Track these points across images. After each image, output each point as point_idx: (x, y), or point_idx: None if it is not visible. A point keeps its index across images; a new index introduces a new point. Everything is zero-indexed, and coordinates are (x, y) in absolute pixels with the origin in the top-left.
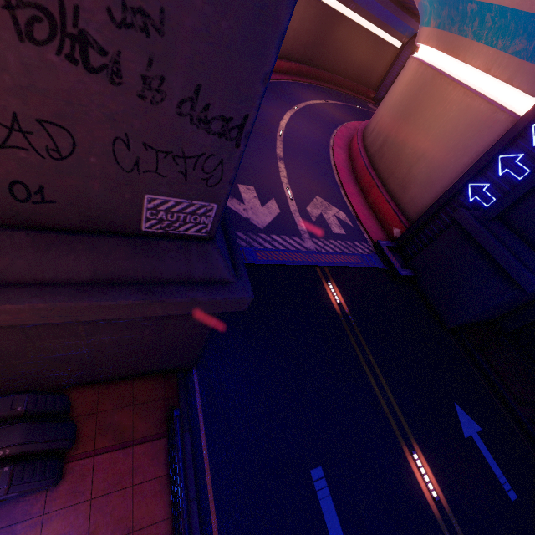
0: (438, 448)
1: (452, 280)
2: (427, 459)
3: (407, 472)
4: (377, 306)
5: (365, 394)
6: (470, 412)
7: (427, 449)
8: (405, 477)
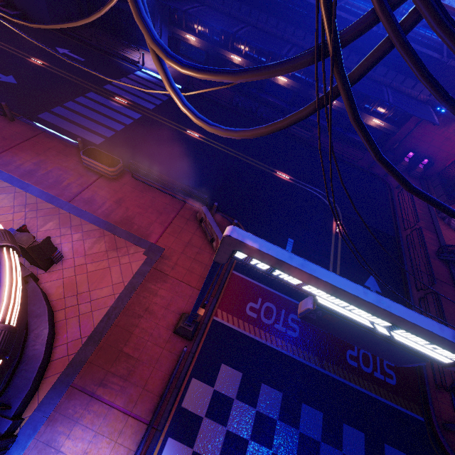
0: (45, 57)
1: (30, 1)
2: (39, 59)
3: (29, 62)
4: (2, 30)
5: (2, 52)
6: (65, 48)
7: (39, 58)
8: (28, 63)
